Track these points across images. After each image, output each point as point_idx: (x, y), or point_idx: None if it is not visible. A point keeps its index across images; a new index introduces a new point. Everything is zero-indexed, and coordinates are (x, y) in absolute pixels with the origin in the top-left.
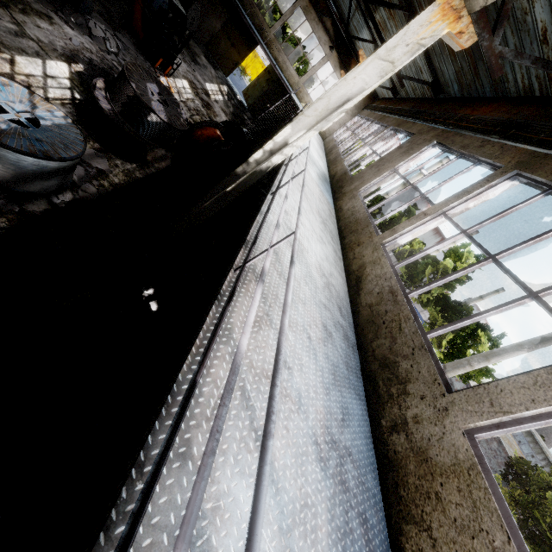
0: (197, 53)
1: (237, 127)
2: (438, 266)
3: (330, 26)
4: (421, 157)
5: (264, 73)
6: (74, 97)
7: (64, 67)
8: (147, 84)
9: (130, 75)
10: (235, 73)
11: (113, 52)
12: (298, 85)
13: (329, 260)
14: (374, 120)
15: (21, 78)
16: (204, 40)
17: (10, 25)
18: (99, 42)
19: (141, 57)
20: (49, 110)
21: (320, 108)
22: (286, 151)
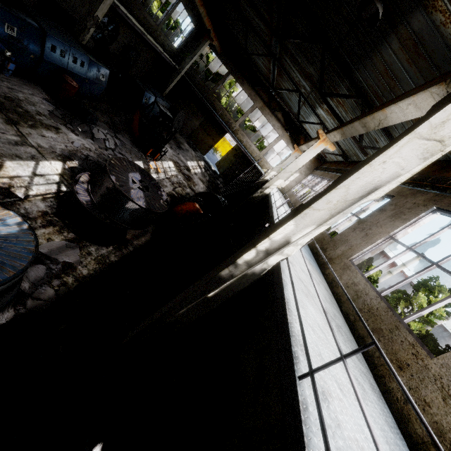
0: (181, 142)
1: (214, 196)
2: (411, 301)
3: (281, 117)
4: (419, 223)
5: (232, 151)
6: (60, 190)
7: (58, 165)
8: (130, 173)
9: (112, 169)
10: (209, 152)
11: (111, 148)
12: (259, 157)
13: (391, 445)
14: (331, 179)
15: (2, 181)
16: (187, 133)
17: (13, 137)
18: (100, 142)
19: (136, 149)
20: (0, 219)
21: (334, 199)
22: (288, 250)
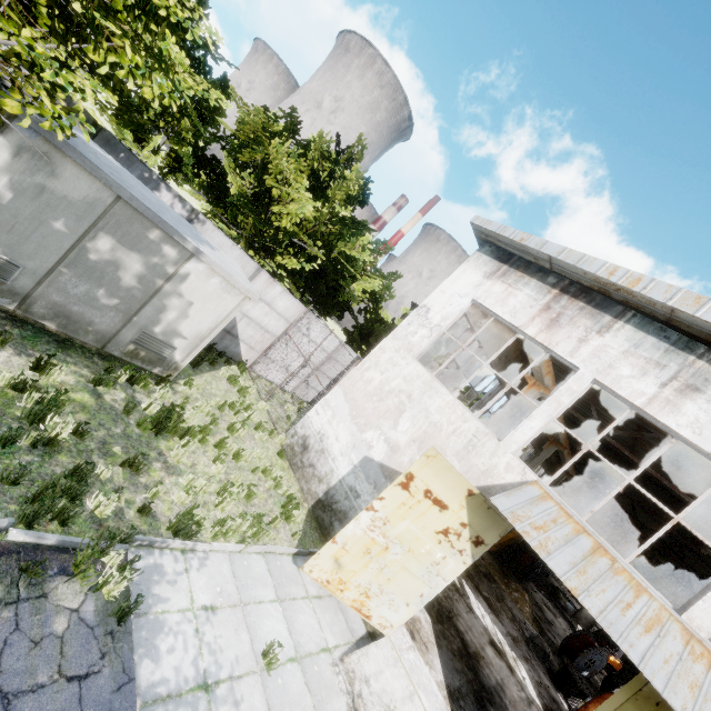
0: None
1: None
2: None
3: None
4: None
5: None
6: None
7: None
8: None
9: None
10: None
11: None
12: None
13: None
14: None
15: None
16: None
17: None
18: None
19: None
20: None
21: None
22: None
